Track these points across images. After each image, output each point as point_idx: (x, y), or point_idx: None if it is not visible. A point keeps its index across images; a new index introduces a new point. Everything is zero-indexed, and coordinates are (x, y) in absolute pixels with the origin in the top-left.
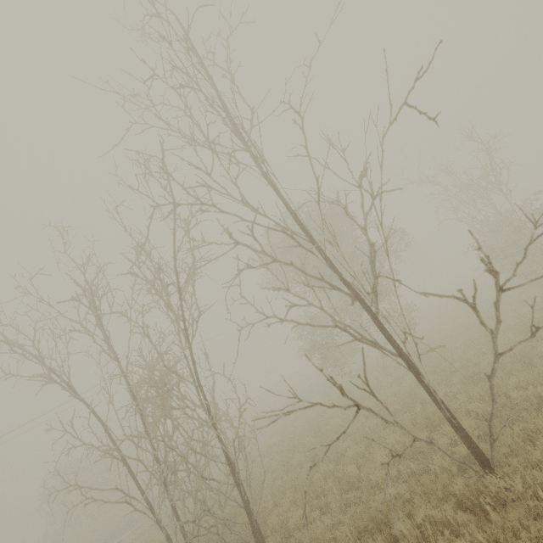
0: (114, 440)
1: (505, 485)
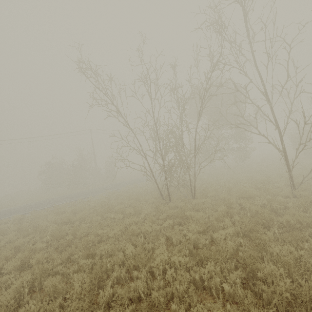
0: (142, 150)
1: (301, 193)
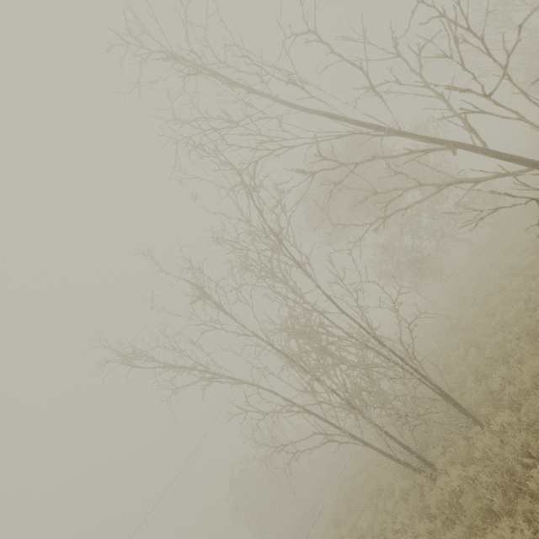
0: (289, 400)
1: None
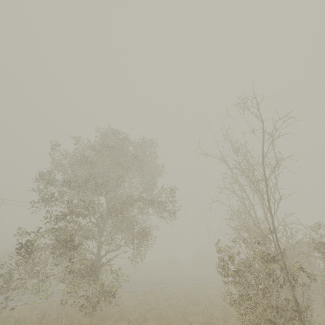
0: None
1: None
